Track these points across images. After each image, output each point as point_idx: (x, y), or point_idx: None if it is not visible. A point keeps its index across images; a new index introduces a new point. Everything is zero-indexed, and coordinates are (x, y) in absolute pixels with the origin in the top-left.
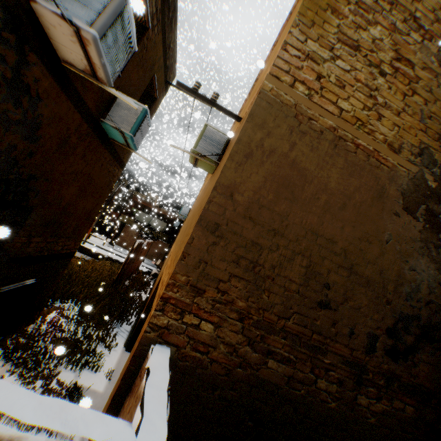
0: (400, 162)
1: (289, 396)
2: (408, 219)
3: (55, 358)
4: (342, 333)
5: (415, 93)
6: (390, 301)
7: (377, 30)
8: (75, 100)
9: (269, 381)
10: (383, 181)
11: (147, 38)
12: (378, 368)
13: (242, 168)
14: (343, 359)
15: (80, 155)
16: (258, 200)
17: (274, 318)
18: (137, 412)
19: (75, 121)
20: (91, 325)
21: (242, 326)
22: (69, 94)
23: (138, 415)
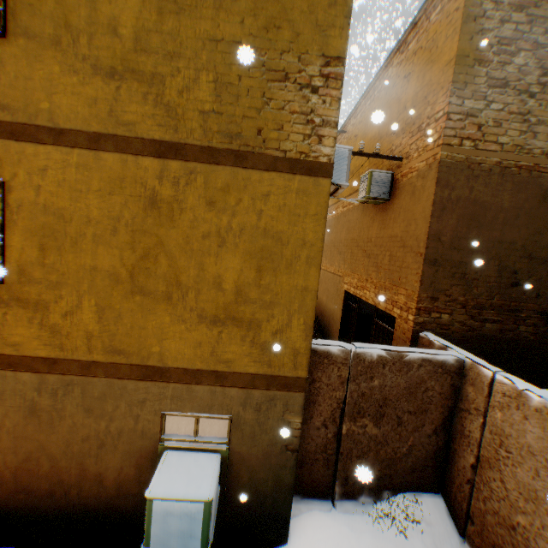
0: None
1: (501, 340)
2: None
3: None
4: (529, 297)
5: None
6: None
7: (520, 57)
8: None
9: (487, 335)
10: (544, 185)
11: None
12: None
13: (441, 219)
14: (532, 312)
15: None
16: (455, 236)
17: (482, 301)
18: (451, 350)
19: None
20: None
21: (464, 310)
22: None
23: (453, 351)
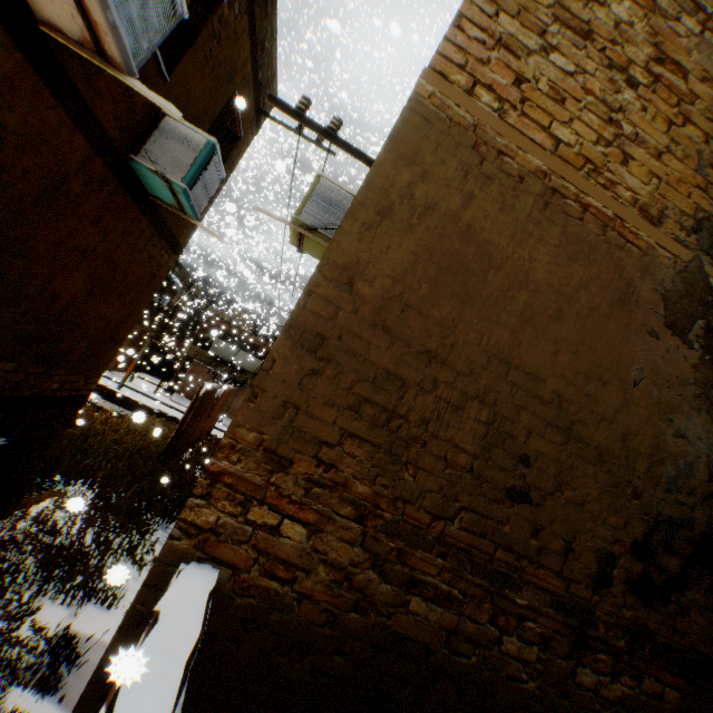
0: (660, 242)
1: (449, 668)
2: (673, 344)
3: (34, 582)
4: (550, 550)
5: (688, 121)
6: (639, 492)
7: (624, 8)
8: (75, 109)
9: (410, 638)
10: (630, 273)
11: (220, 21)
12: (616, 616)
13: (373, 235)
14: (552, 598)
15: (90, 217)
16: (400, 296)
17: (424, 517)
18: None
19: (76, 151)
20: (110, 525)
21: (362, 531)
22: (61, 95)
23: None
